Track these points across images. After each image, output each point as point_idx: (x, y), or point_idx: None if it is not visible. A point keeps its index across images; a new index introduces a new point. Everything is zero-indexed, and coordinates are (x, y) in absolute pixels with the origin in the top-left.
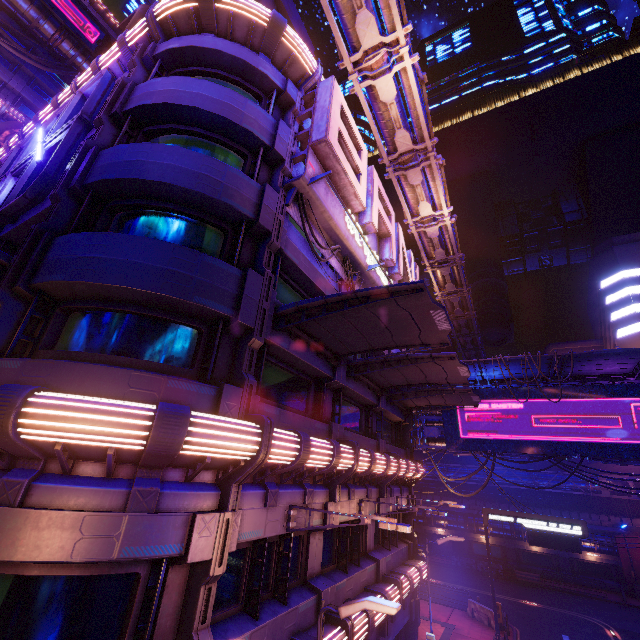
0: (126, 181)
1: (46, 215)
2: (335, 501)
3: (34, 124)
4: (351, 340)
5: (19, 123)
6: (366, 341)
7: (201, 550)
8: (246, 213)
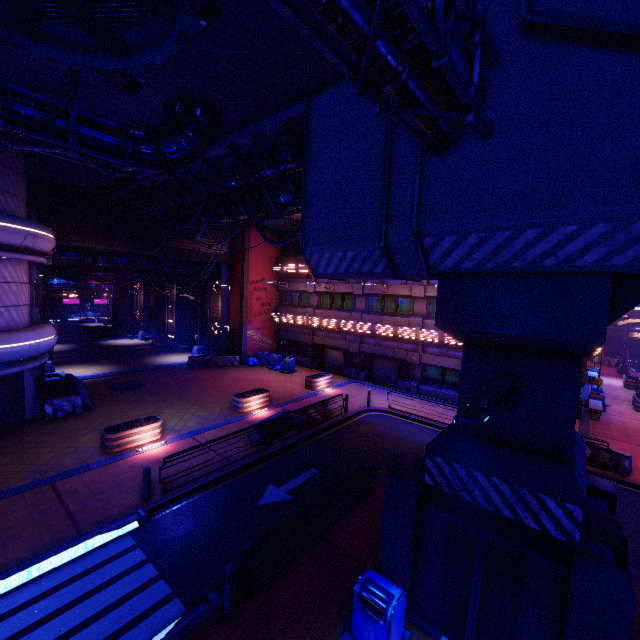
0: None
1: None
2: None
3: None
4: None
5: None
6: None
7: None
8: None
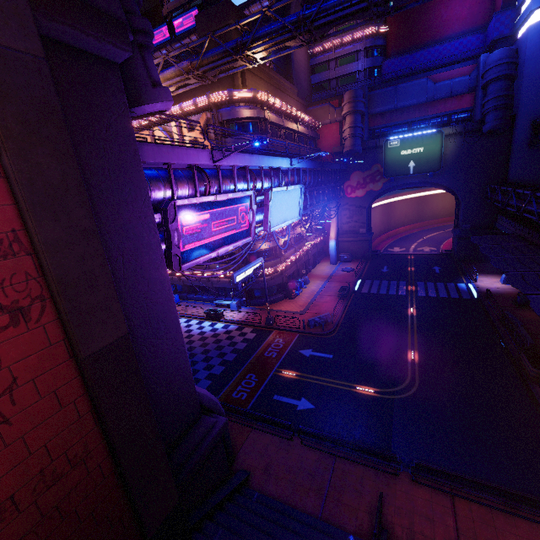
0: None
1: None
2: None
3: None
4: None
5: None
6: None
7: None
8: None
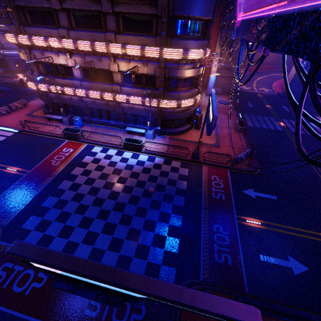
0: None
1: None
2: (67, 58)
3: None
4: None
5: None
6: None
7: (26, 60)
8: None
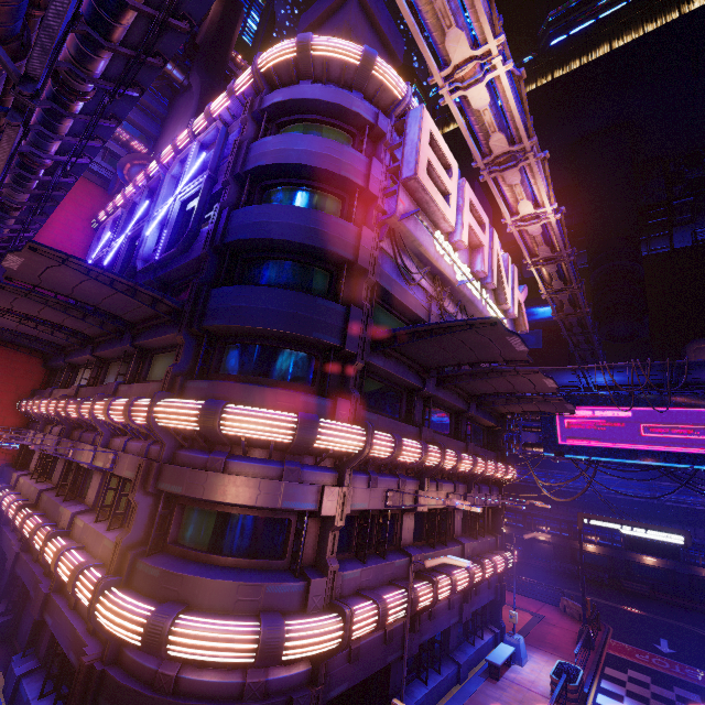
0: (256, 240)
1: (193, 263)
2: (424, 490)
3: (157, 165)
4: (438, 357)
5: (136, 155)
6: (452, 358)
7: (329, 509)
8: (347, 256)
